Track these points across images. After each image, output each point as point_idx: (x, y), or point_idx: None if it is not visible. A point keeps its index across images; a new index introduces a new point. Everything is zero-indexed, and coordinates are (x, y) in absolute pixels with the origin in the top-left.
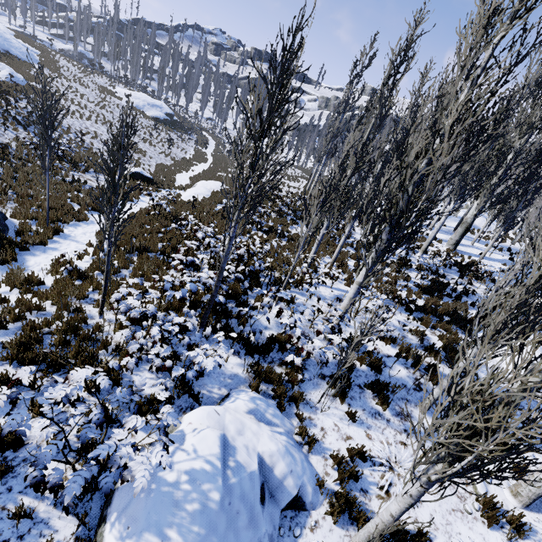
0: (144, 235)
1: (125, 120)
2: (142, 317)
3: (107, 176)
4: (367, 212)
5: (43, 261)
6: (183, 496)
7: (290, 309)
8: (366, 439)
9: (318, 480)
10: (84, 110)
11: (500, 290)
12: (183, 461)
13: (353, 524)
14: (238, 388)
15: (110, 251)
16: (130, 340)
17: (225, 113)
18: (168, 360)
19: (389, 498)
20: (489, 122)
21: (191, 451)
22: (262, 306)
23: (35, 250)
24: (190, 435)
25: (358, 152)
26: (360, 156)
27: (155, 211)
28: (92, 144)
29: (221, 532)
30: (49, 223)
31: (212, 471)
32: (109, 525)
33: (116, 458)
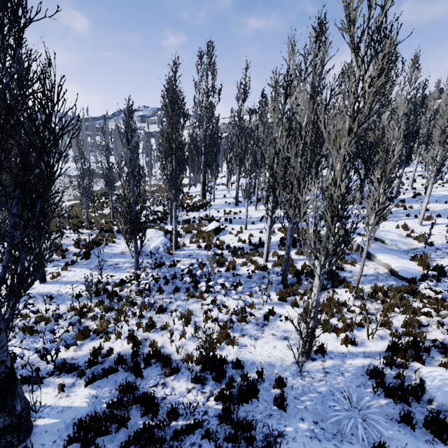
0: None
1: None
2: None
3: None
4: None
5: None
6: None
7: None
8: None
9: None
10: None
11: None
12: None
13: None
14: None
15: None
16: None
17: None
18: None
19: None
20: None
21: None
22: None
23: None
24: None
25: None
26: None
27: None
28: None
29: None
30: None
31: None
32: None
33: None
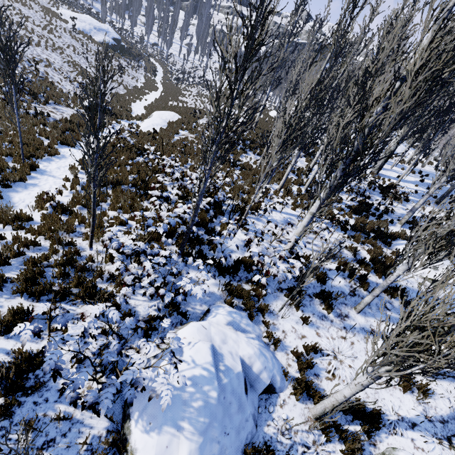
0: (114, 169)
1: (102, 64)
2: (135, 253)
3: (87, 122)
4: (326, 153)
5: (27, 197)
6: (189, 397)
7: (257, 239)
8: (316, 336)
9: (284, 371)
10: (32, 35)
11: (433, 221)
12: (185, 370)
13: (310, 399)
14: (215, 304)
15: (95, 193)
16: (124, 271)
17: (170, 38)
18: (161, 288)
19: (334, 378)
20: (450, 69)
21: (190, 362)
22: (229, 234)
23: (16, 186)
24: (187, 348)
25: (313, 90)
26: (314, 93)
27: (120, 144)
28: (47, 73)
29: (220, 418)
30: (24, 160)
31: (209, 375)
32: (134, 422)
33: (140, 380)
